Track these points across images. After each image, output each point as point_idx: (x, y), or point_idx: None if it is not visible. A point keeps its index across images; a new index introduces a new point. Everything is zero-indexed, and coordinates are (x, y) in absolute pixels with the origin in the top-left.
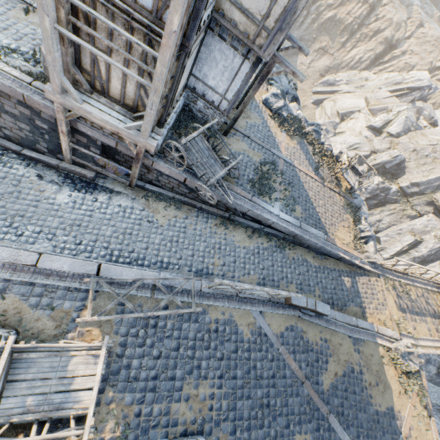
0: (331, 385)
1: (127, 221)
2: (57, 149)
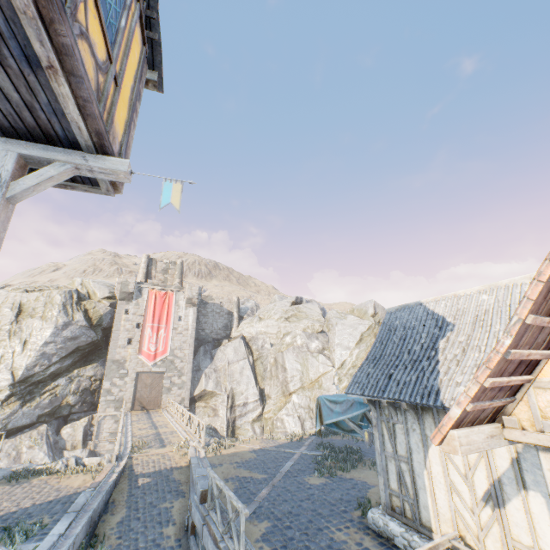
0: (261, 473)
1: None
2: None
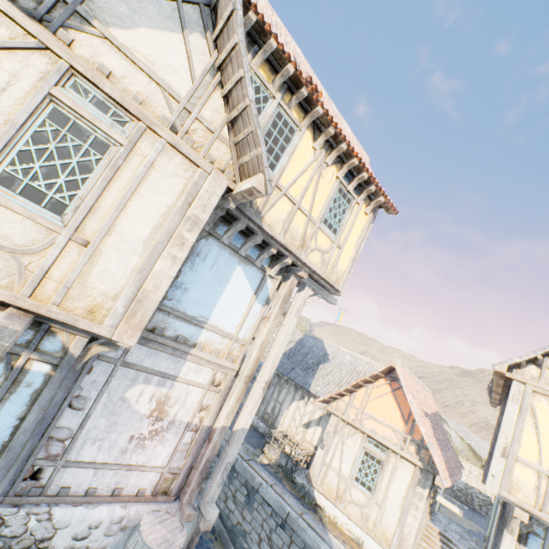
0: None
1: None
2: None
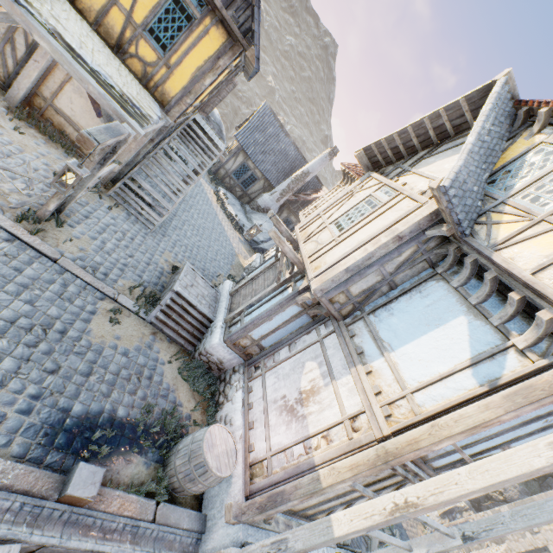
0: None
1: None
2: None
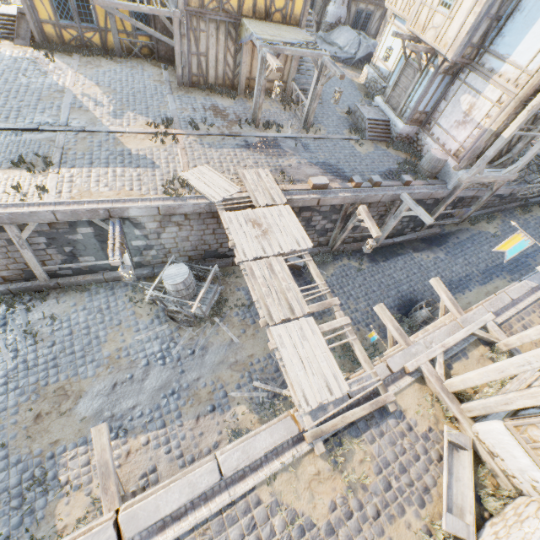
0: None
1: (482, 244)
2: (419, 224)
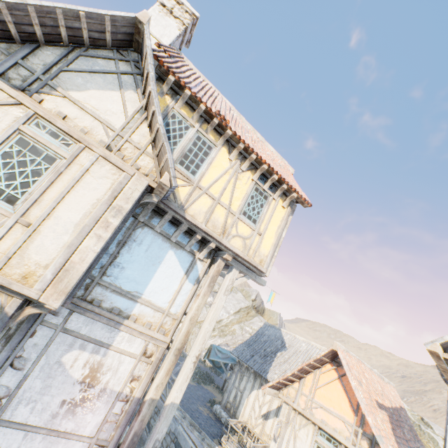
0: None
1: None
2: None
